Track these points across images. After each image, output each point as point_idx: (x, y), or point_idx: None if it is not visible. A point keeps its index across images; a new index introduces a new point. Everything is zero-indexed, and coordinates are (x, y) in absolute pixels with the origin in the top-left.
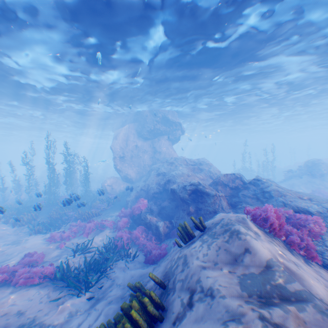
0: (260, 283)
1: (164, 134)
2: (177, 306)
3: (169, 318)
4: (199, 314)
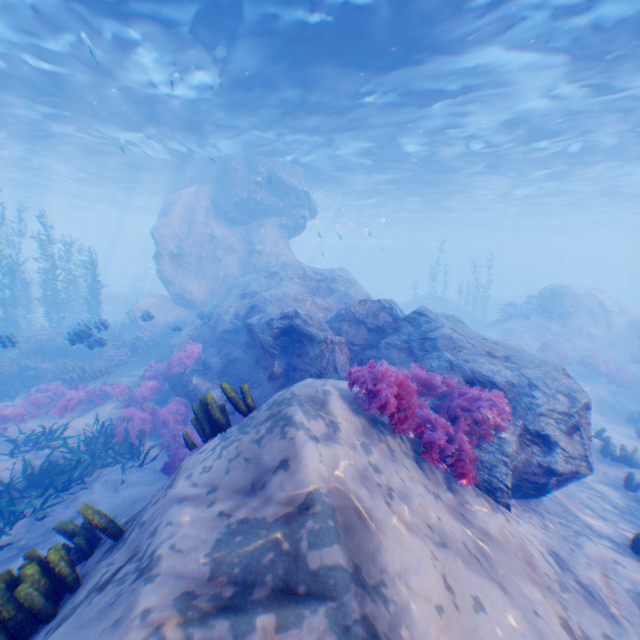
0: (257, 546)
1: (272, 212)
2: (89, 587)
3: (60, 616)
4: (86, 620)
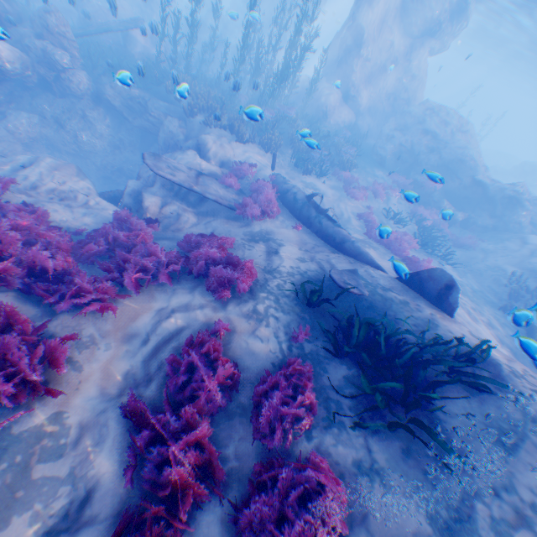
0: None
1: (435, 36)
2: None
3: None
4: None
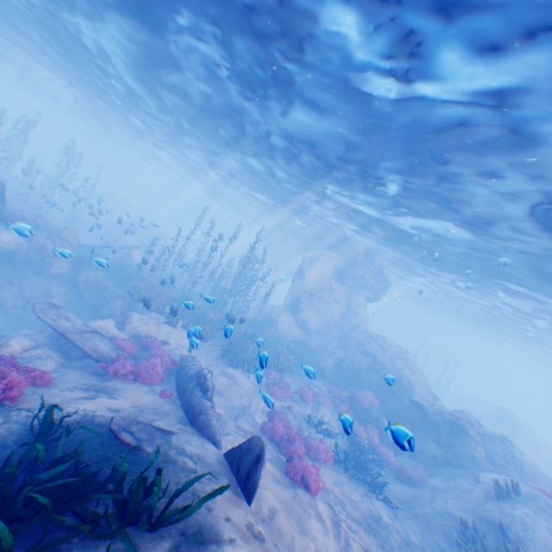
0: None
1: (367, 288)
2: None
3: None
4: None
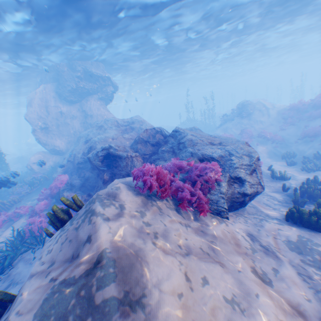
0: (67, 298)
1: (92, 92)
2: None
3: None
4: None
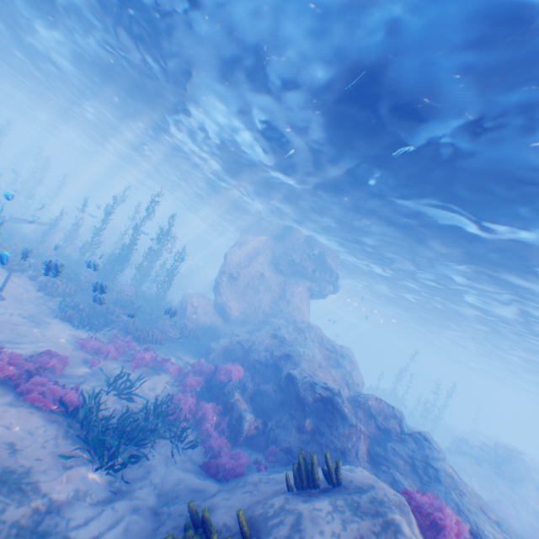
0: None
1: (309, 277)
2: None
3: None
4: None
